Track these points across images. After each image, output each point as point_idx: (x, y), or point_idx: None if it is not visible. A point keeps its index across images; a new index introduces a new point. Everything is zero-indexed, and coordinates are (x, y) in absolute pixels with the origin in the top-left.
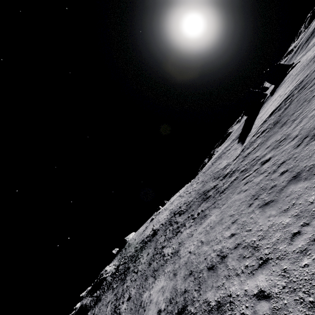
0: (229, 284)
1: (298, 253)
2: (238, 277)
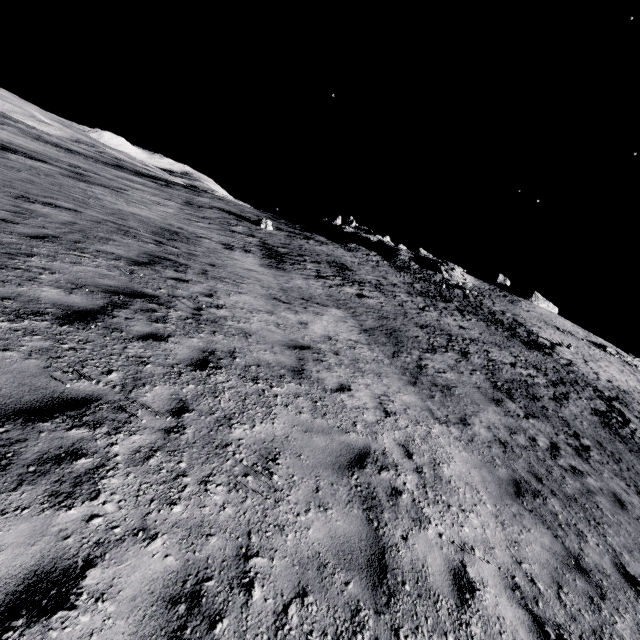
0: None
1: None
2: None
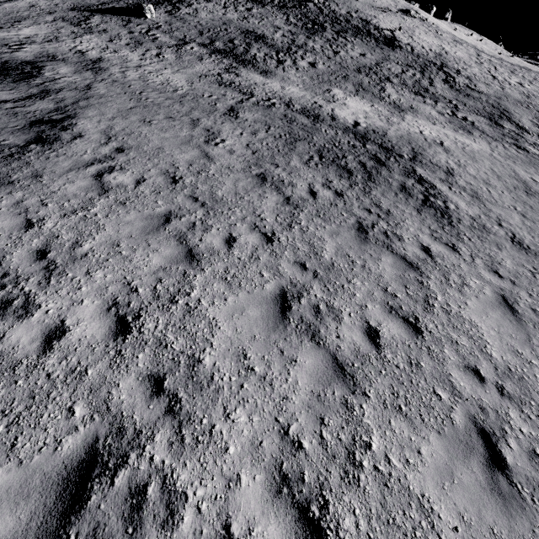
0: (439, 183)
1: (496, 223)
2: (449, 189)
